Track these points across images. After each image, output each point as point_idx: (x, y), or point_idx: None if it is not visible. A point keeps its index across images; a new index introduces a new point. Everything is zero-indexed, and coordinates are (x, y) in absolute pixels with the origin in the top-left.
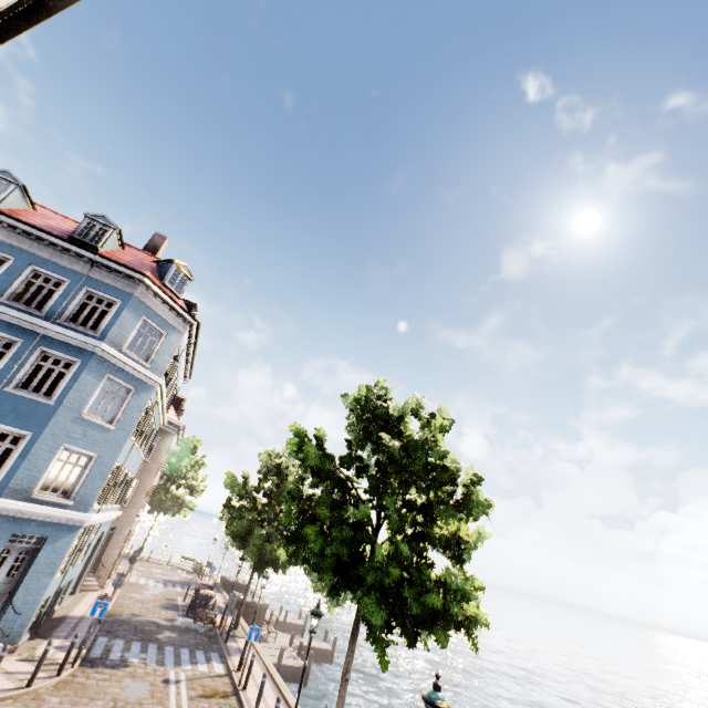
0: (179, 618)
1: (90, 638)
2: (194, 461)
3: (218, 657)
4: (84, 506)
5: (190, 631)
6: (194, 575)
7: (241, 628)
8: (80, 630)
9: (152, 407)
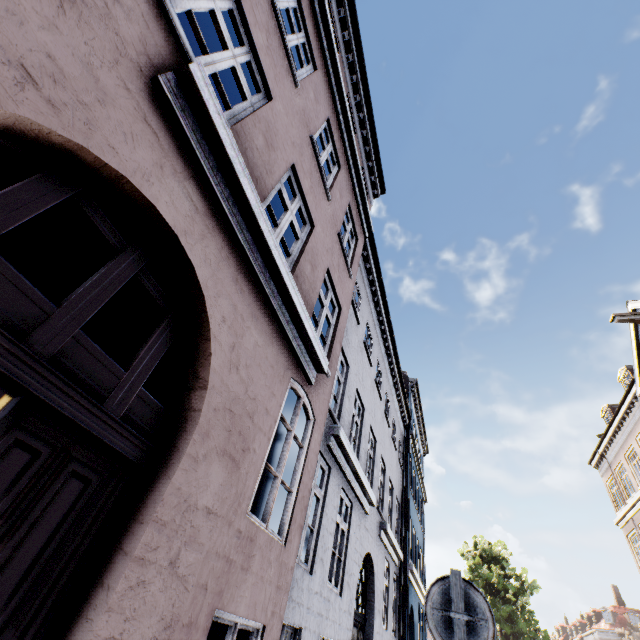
0: None
1: None
2: None
3: None
4: None
5: None
6: None
7: None
8: None
9: None
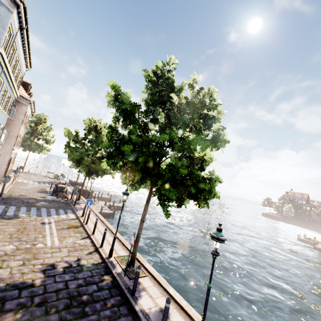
0: (48, 197)
1: None
2: (45, 127)
3: (71, 212)
4: None
5: (55, 201)
6: (55, 180)
7: (82, 200)
8: None
9: None
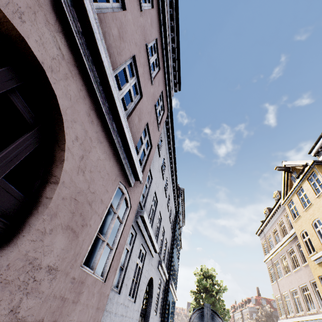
0: None
1: None
2: None
3: None
4: None
5: None
6: None
7: None
8: None
9: None
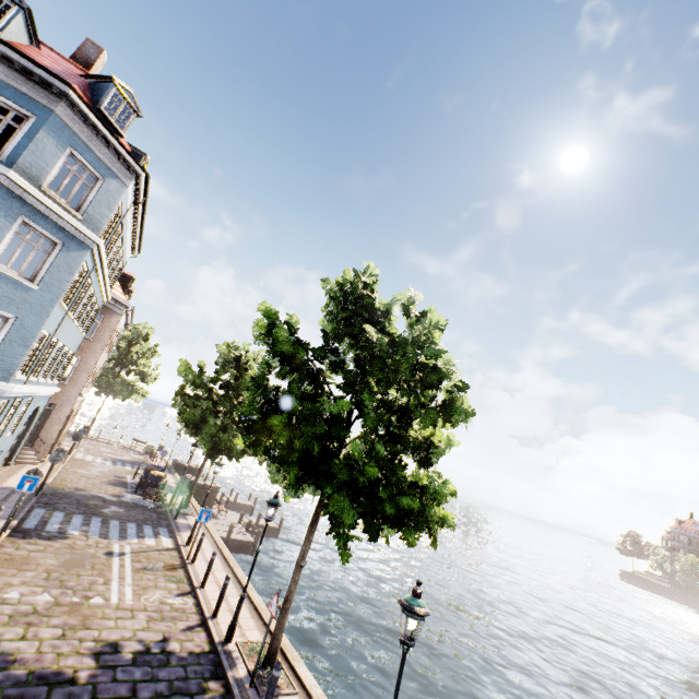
0: (127, 495)
1: (23, 510)
2: (146, 349)
3: (167, 532)
4: (2, 374)
5: (139, 507)
6: (145, 457)
7: (192, 507)
8: (12, 501)
9: (88, 273)
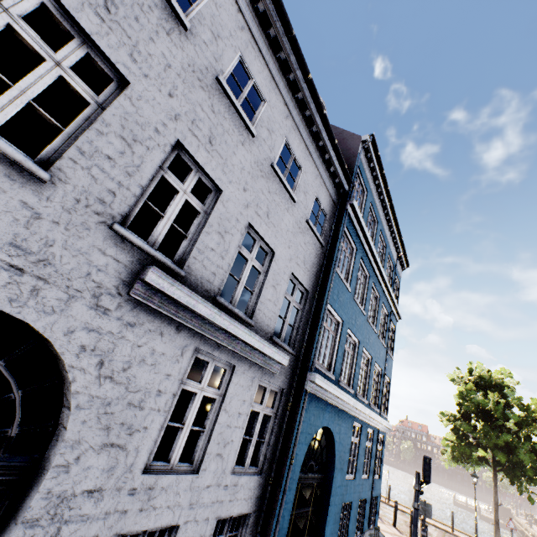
0: None
1: None
2: None
3: None
4: None
5: None
6: None
7: None
8: None
9: None
